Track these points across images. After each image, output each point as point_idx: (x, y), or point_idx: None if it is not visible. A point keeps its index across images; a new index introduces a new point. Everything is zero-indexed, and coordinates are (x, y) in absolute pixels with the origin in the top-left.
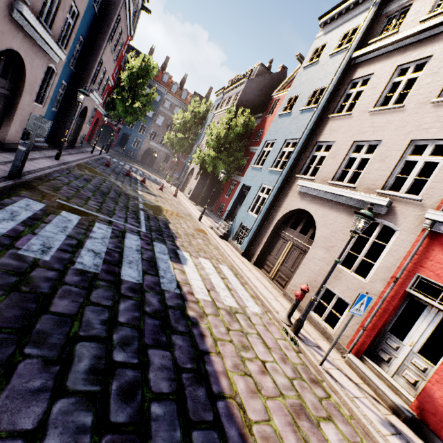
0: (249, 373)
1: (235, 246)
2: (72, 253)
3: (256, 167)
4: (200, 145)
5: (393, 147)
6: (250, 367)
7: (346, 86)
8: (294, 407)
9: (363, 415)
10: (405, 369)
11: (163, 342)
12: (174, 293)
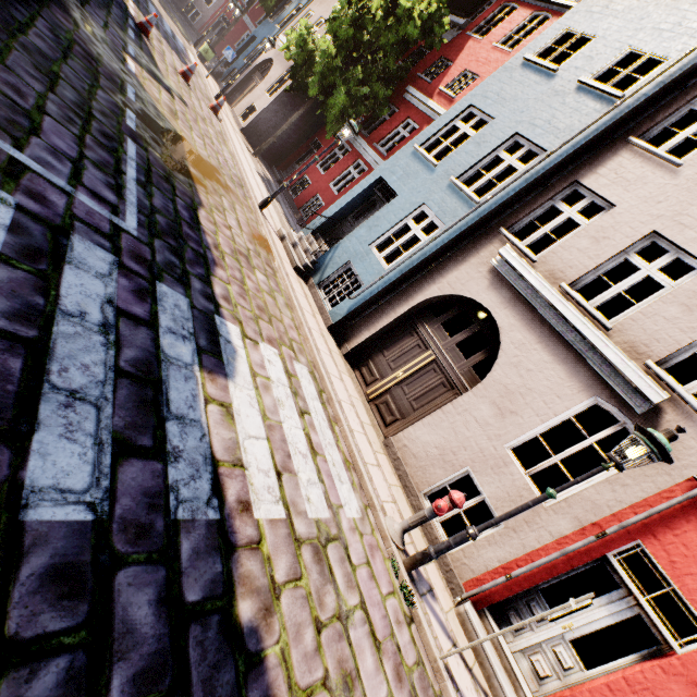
0: None
1: (321, 302)
2: None
3: (425, 156)
4: (305, 8)
5: None
6: None
7: None
8: None
9: None
10: (538, 653)
11: None
12: (204, 530)
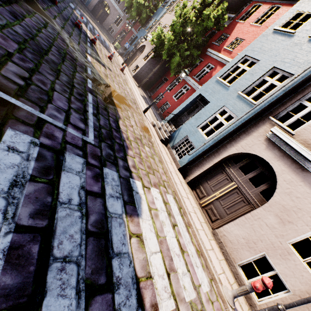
0: None
1: (174, 156)
2: None
3: (223, 82)
4: (158, 21)
5: None
6: None
7: None
8: None
9: None
10: None
11: None
12: None
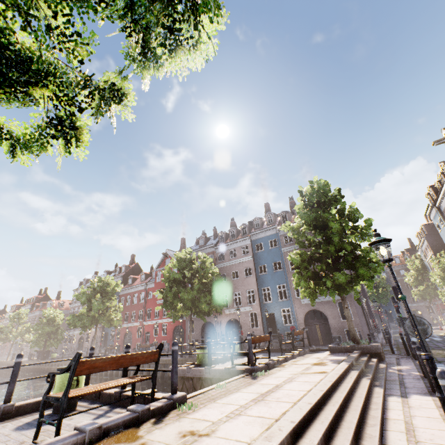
0: None
1: None
2: None
3: None
4: None
5: None
6: None
7: None
8: None
9: None
10: None
11: None
12: None
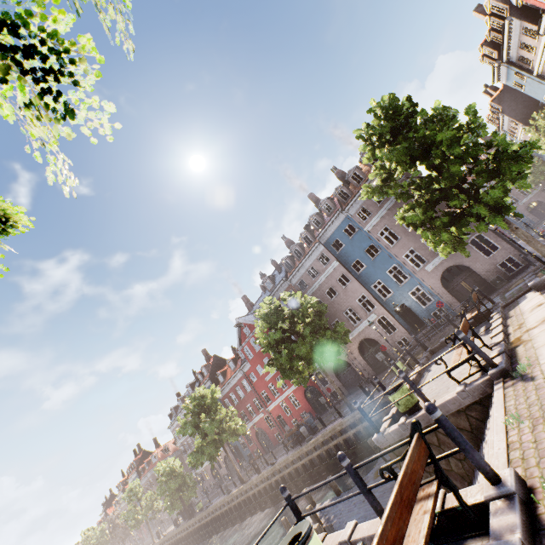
0: None
1: None
2: None
3: None
4: None
5: None
6: None
7: None
8: None
9: None
10: None
11: None
12: None
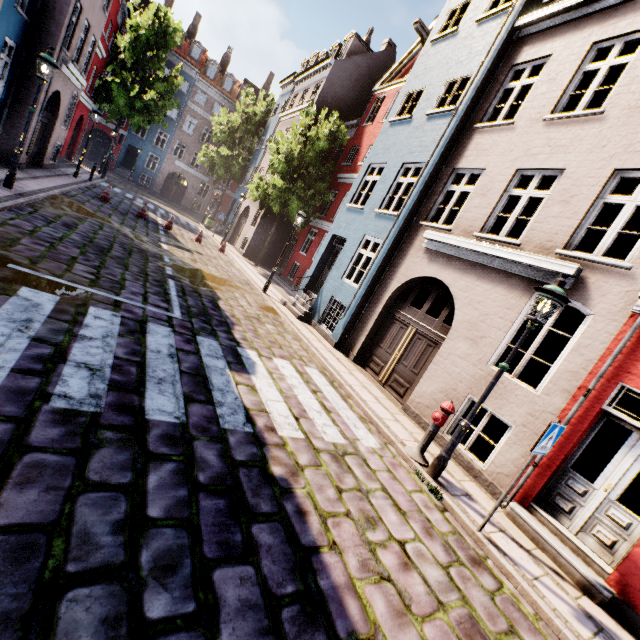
0: (386, 574)
1: (324, 332)
2: (43, 376)
3: (354, 207)
4: (258, 168)
5: (584, 181)
6: (385, 562)
7: (504, 75)
8: (463, 625)
9: (553, 611)
10: (596, 525)
11: (237, 546)
12: (243, 434)
